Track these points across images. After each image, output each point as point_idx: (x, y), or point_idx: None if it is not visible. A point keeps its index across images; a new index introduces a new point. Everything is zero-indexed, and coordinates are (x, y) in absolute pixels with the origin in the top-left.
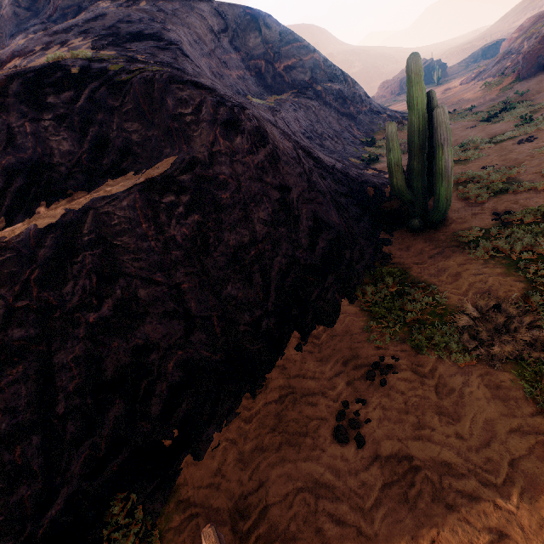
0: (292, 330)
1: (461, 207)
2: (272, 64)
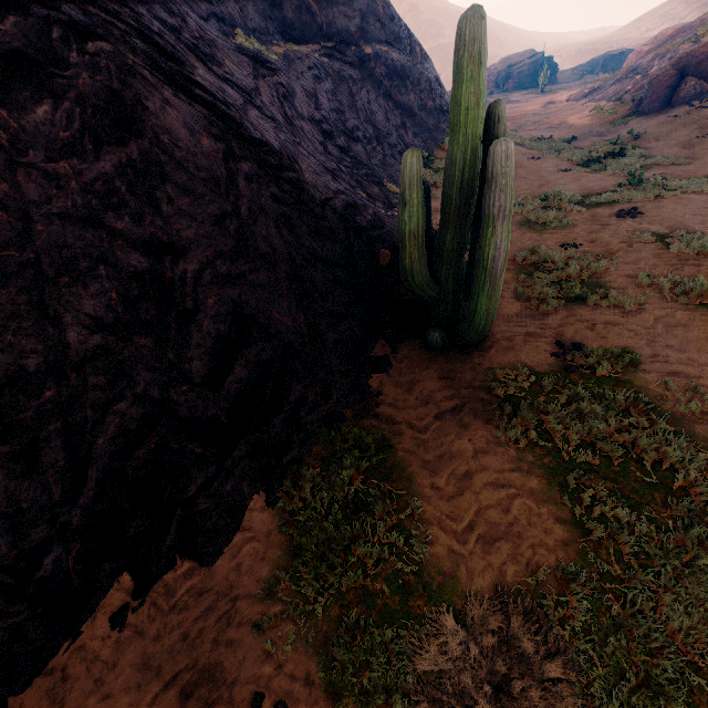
0: (120, 570)
1: (514, 315)
2: None
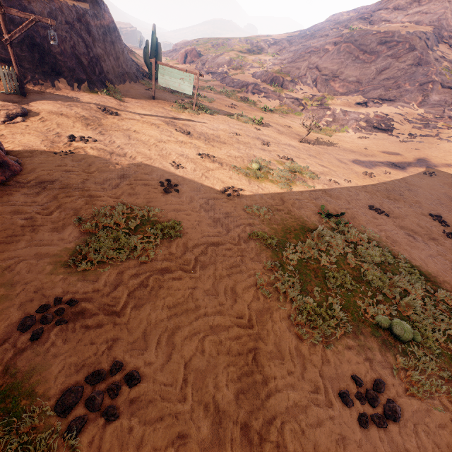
0: (127, 80)
1: None
2: None
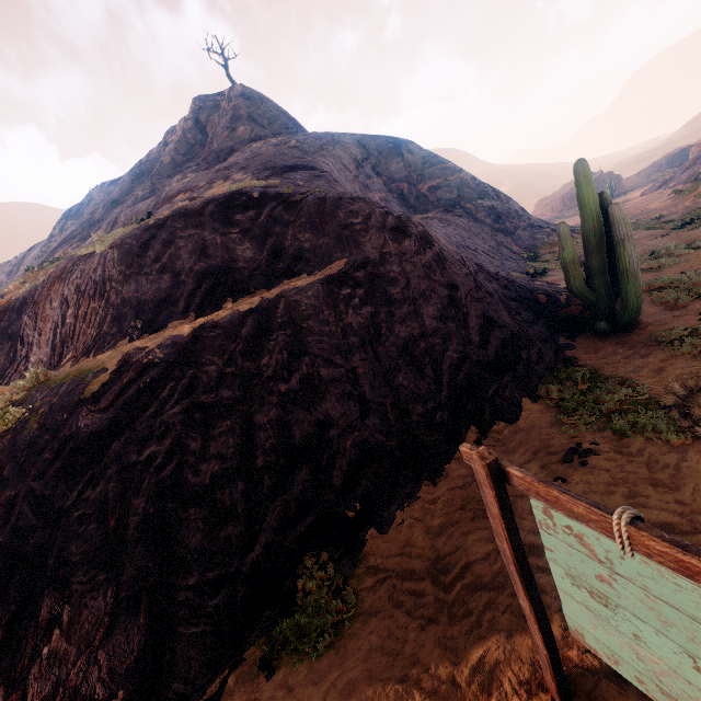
0: (469, 425)
1: (657, 311)
2: (415, 185)
